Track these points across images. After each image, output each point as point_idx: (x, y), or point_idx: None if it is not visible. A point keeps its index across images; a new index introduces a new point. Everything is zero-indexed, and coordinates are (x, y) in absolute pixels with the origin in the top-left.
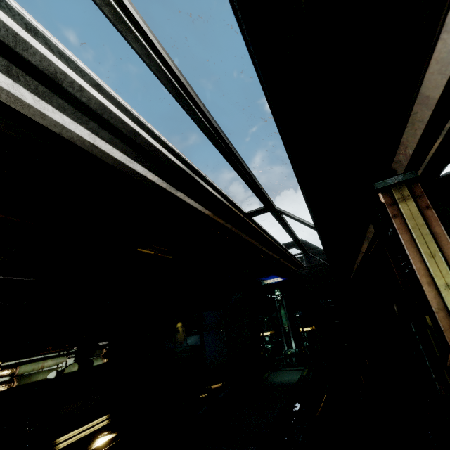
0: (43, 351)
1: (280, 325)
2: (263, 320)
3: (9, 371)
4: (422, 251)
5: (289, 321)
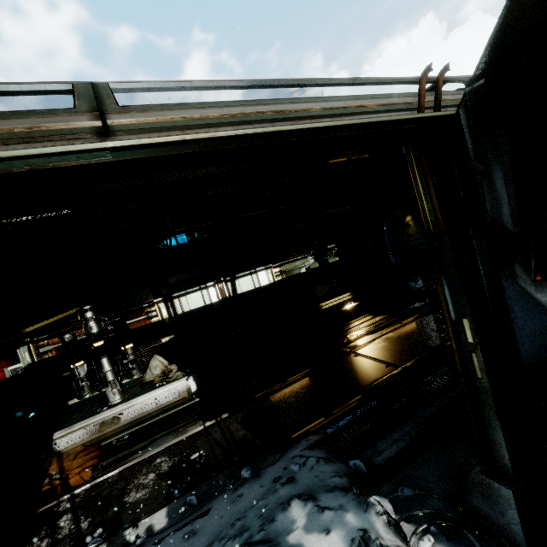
0: (291, 256)
1: None
2: None
3: (278, 269)
4: (419, 181)
5: None
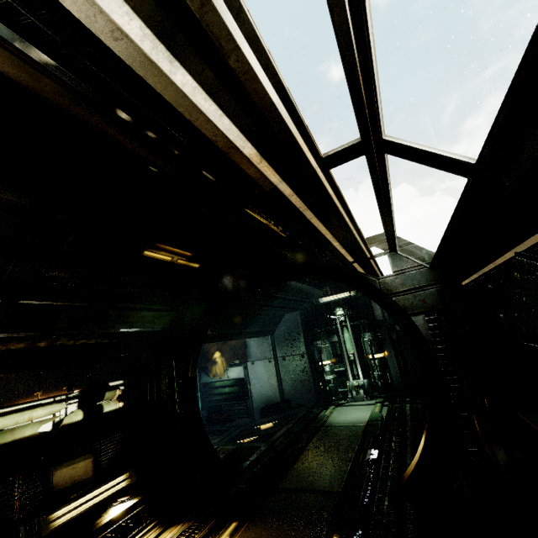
0: (30, 398)
1: (344, 352)
2: (322, 346)
3: None
4: None
5: (355, 347)
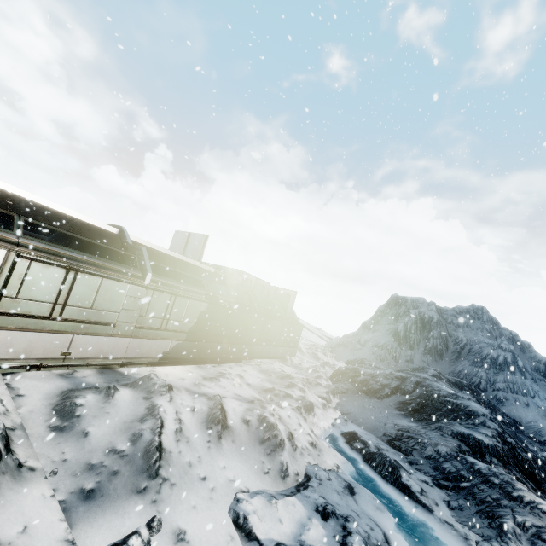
0: None
1: None
2: None
3: None
4: None
5: None
